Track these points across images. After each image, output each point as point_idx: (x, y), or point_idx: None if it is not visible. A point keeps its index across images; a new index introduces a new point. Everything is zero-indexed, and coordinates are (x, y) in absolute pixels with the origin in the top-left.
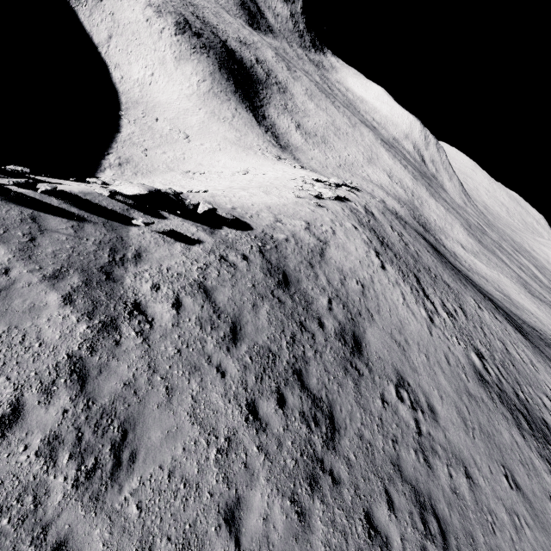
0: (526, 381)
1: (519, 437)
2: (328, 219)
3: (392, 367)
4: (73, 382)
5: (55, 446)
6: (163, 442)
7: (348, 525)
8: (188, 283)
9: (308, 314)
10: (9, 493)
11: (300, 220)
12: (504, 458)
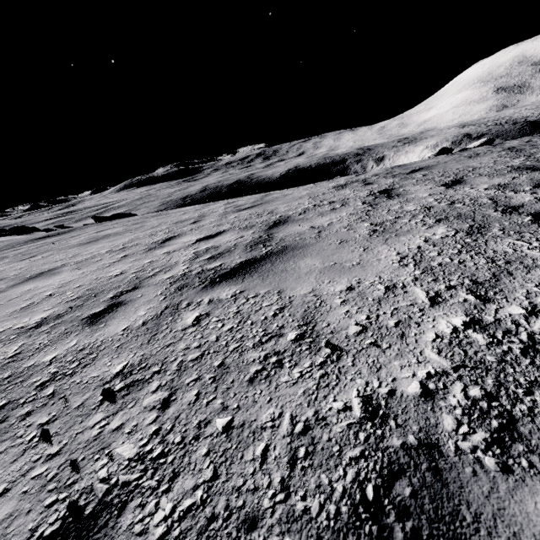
0: None
1: None
2: None
3: None
4: None
5: None
6: None
7: None
8: None
9: None
10: None
11: None
12: None
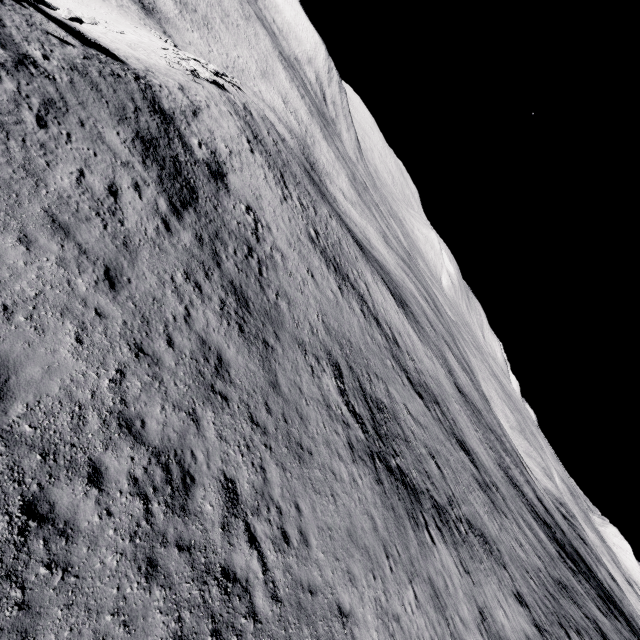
0: (346, 259)
1: (325, 269)
2: (203, 94)
3: (245, 199)
4: (12, 80)
5: (17, 104)
6: (85, 140)
7: (204, 228)
8: (75, 69)
9: (181, 141)
10: (2, 110)
11: (174, 81)
12: (310, 267)
